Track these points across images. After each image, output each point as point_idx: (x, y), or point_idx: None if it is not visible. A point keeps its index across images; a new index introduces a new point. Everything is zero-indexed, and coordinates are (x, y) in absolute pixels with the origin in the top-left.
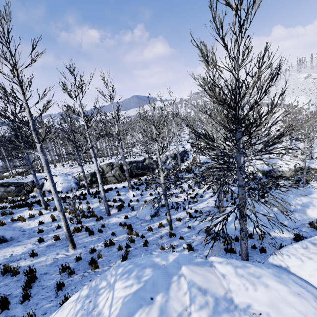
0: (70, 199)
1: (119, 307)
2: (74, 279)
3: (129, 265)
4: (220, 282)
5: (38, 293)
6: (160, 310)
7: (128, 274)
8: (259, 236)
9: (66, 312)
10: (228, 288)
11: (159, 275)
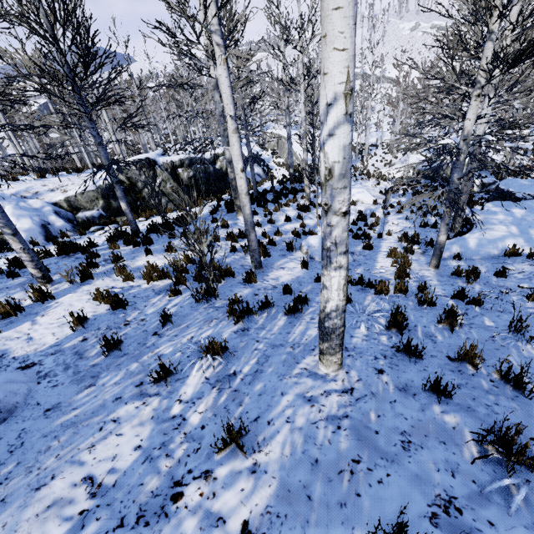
0: (98, 248)
1: None
2: None
3: None
4: None
5: None
6: None
7: None
8: None
9: None
10: None
11: None
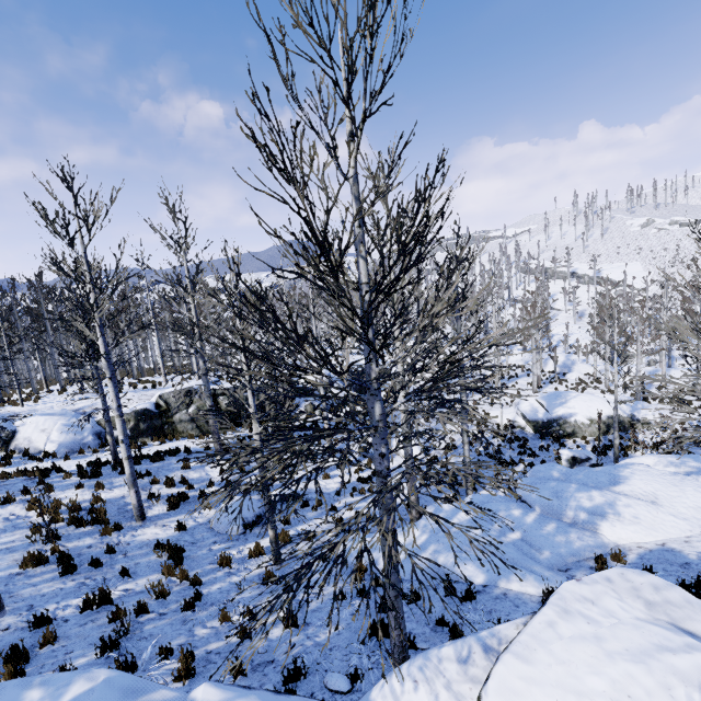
0: (60, 475)
1: None
2: None
3: None
4: None
5: None
6: None
7: None
8: (464, 590)
9: None
10: None
11: None
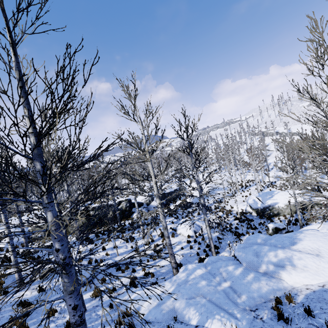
0: None
1: None
2: None
3: None
4: None
5: None
6: None
7: None
8: None
9: None
10: None
11: None
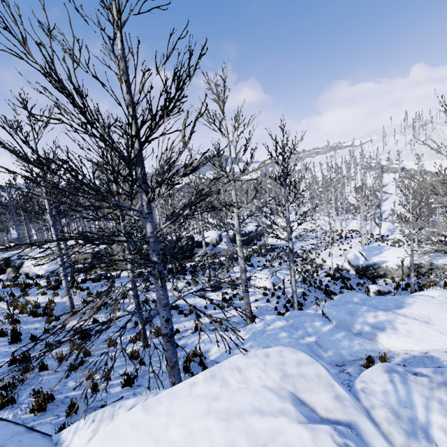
0: (36, 287)
1: None
2: None
3: None
4: None
5: None
6: None
7: None
8: None
9: None
10: None
11: None
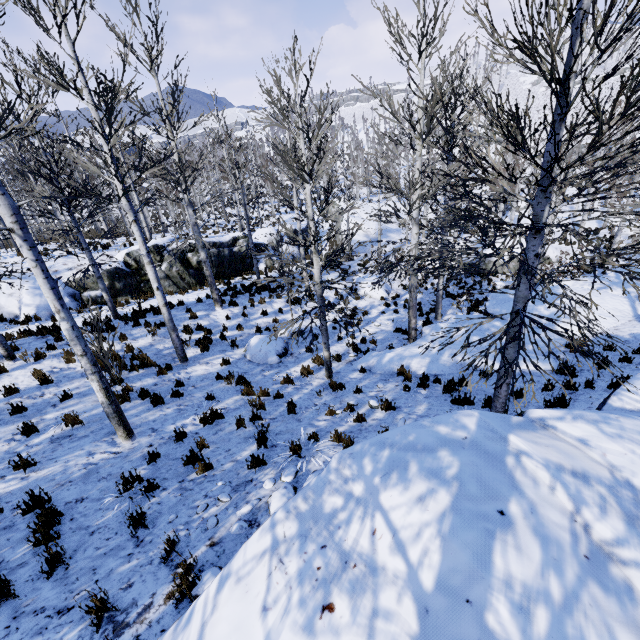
0: None
1: (436, 548)
2: (163, 499)
3: (382, 451)
4: (585, 455)
5: (84, 546)
6: (535, 533)
7: (399, 469)
8: None
9: (258, 583)
10: (606, 462)
11: (476, 461)
